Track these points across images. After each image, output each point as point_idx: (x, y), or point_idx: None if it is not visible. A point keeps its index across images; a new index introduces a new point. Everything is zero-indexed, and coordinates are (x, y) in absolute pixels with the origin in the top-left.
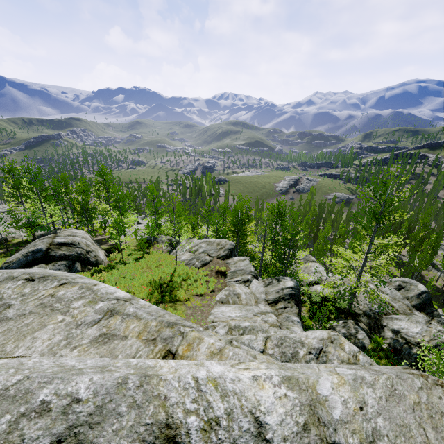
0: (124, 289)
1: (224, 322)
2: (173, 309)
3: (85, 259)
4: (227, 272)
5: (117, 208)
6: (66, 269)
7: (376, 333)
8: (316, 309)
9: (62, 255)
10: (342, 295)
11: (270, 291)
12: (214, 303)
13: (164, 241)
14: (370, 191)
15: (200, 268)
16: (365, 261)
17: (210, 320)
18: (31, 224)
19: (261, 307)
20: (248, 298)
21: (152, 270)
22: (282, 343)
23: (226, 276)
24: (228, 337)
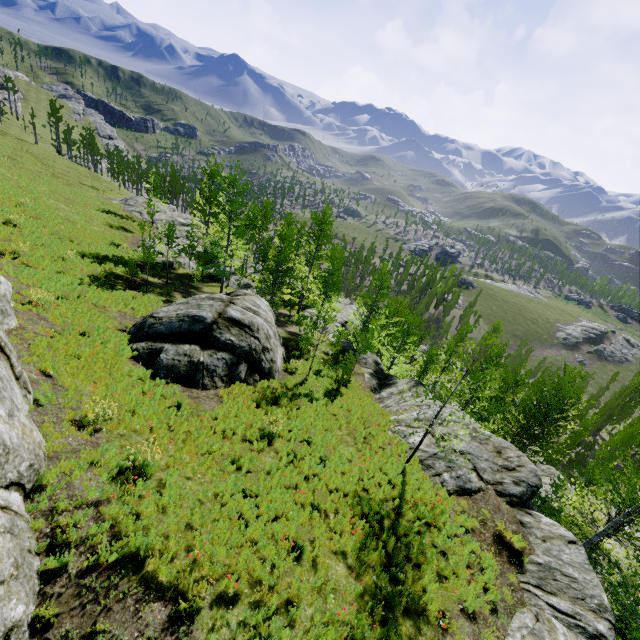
0: (310, 492)
1: None
2: None
3: (257, 360)
4: (528, 558)
5: (325, 284)
6: (225, 369)
7: None
8: None
9: (228, 342)
10: None
11: None
12: None
13: (369, 362)
14: None
15: (453, 493)
16: None
17: None
18: (206, 257)
19: None
20: None
21: (358, 447)
22: None
23: (522, 567)
24: None
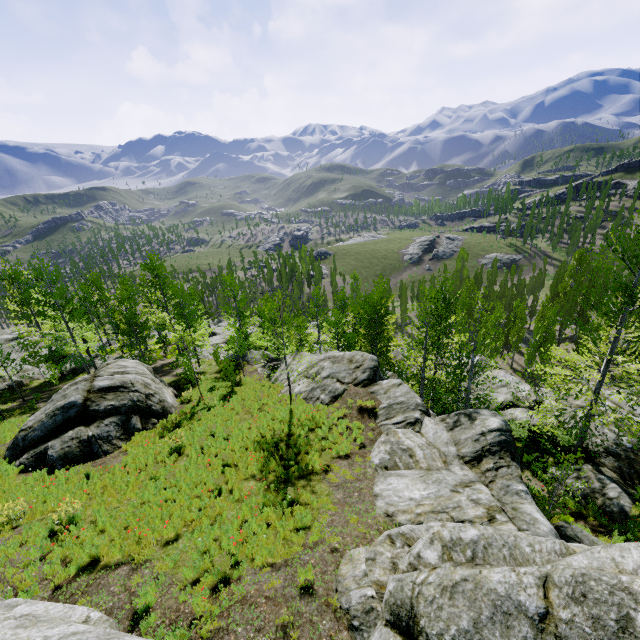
0: (219, 460)
1: (407, 512)
2: (309, 493)
3: (146, 408)
4: (378, 408)
5: (182, 318)
6: (119, 430)
7: (635, 484)
8: (522, 450)
9: (108, 408)
10: (572, 428)
11: (462, 439)
12: (371, 470)
13: (258, 359)
14: (613, 251)
15: (330, 404)
16: (606, 368)
17: (381, 510)
18: (55, 356)
19: (458, 472)
20: (428, 456)
21: (255, 417)
22: (584, 592)
23: (377, 415)
24: (454, 574)
